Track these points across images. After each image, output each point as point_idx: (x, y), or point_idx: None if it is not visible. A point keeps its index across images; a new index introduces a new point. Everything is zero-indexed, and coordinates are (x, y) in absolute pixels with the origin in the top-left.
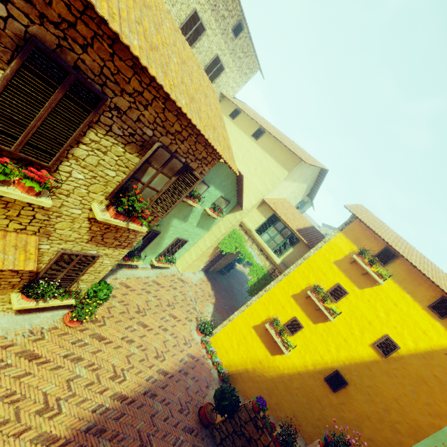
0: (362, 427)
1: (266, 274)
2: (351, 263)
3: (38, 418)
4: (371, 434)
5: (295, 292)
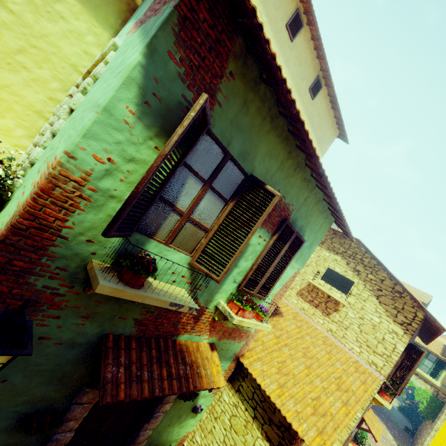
0: None
1: (432, 397)
2: None
3: None
4: None
5: None
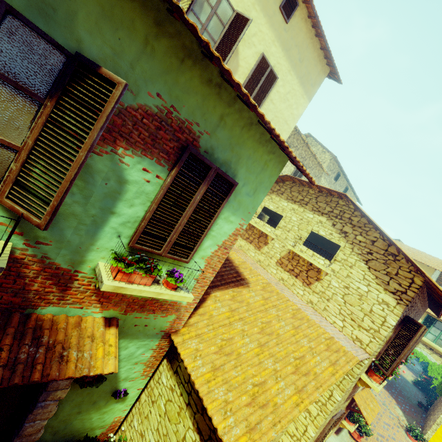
0: None
1: None
2: None
3: None
4: None
5: None
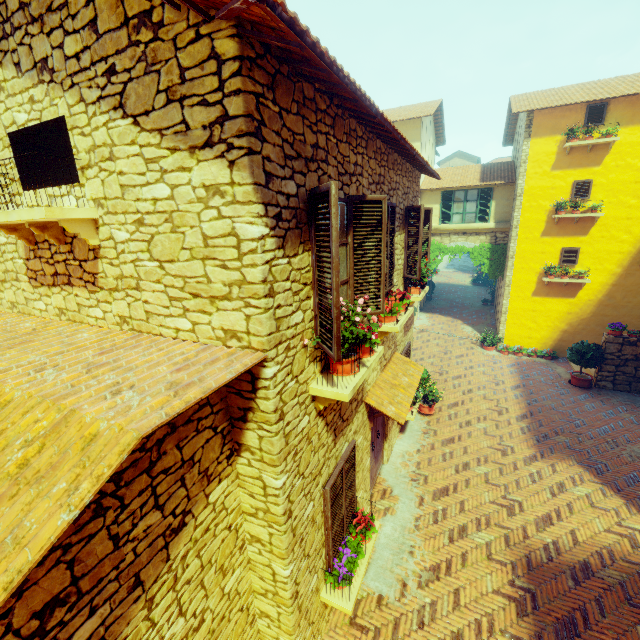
0: None
1: (492, 247)
2: (569, 154)
3: (509, 457)
4: None
5: (541, 231)
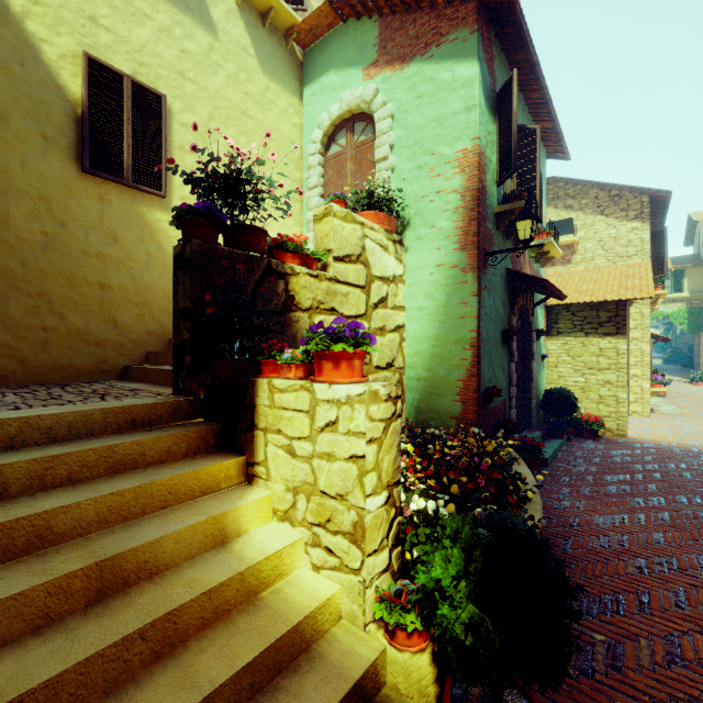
0: None
1: (689, 310)
2: None
3: None
4: None
5: None
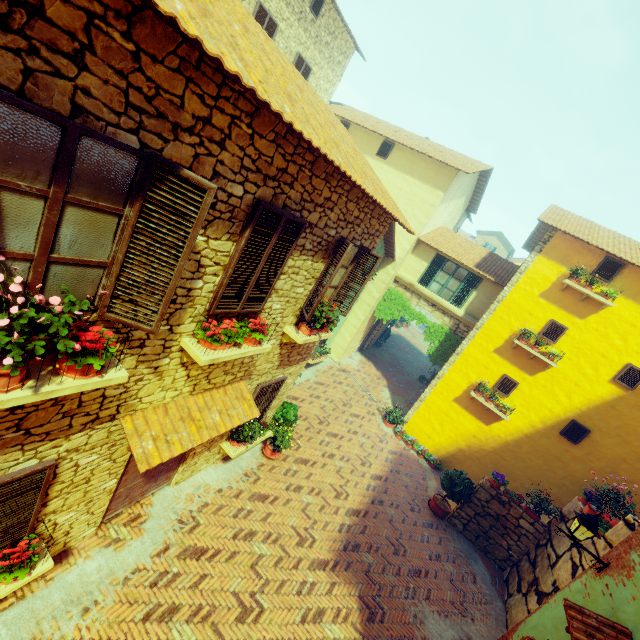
0: (619, 472)
1: (449, 333)
2: (563, 290)
3: (301, 549)
4: (630, 477)
5: (496, 346)
